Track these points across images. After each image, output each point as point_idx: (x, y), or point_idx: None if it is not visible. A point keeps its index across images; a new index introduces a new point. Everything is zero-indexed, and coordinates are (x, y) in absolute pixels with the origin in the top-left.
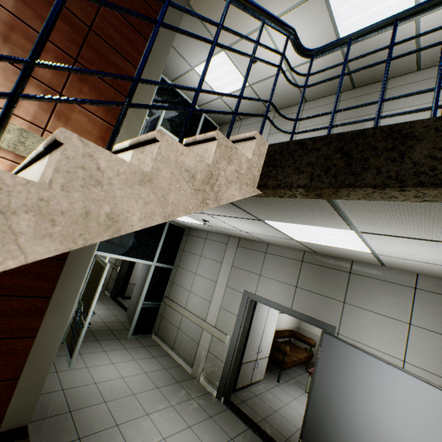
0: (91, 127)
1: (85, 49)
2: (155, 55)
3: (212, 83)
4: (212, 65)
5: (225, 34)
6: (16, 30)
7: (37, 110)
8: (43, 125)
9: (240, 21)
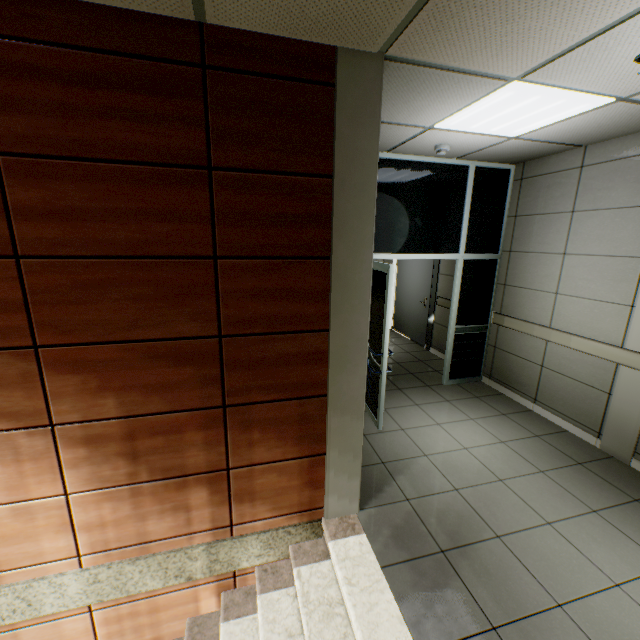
0: (286, 479)
1: (227, 376)
2: (345, 273)
3: (485, 129)
4: (480, 109)
5: (518, 53)
6: (137, 434)
7: (211, 509)
8: (226, 521)
9: (585, 5)
